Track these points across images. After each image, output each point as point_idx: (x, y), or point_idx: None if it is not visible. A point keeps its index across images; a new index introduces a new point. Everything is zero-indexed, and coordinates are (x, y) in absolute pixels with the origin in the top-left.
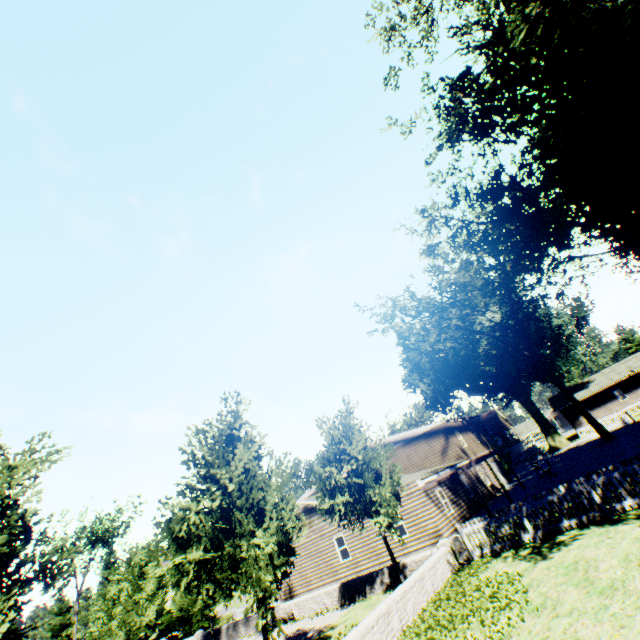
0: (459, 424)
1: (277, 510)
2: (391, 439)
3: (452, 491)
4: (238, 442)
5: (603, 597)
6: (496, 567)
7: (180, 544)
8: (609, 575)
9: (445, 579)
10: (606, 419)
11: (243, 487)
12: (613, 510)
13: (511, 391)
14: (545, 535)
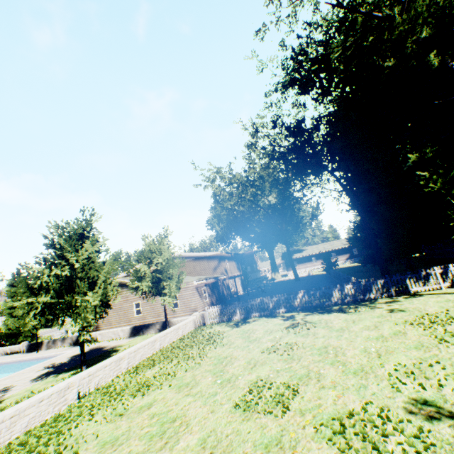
0: (230, 256)
1: (105, 284)
2: (188, 255)
3: (211, 290)
4: (87, 240)
5: (250, 343)
6: (216, 328)
7: (33, 292)
8: (257, 336)
9: (190, 330)
10: (302, 270)
11: (85, 267)
12: (275, 312)
13: (265, 244)
14: (244, 318)
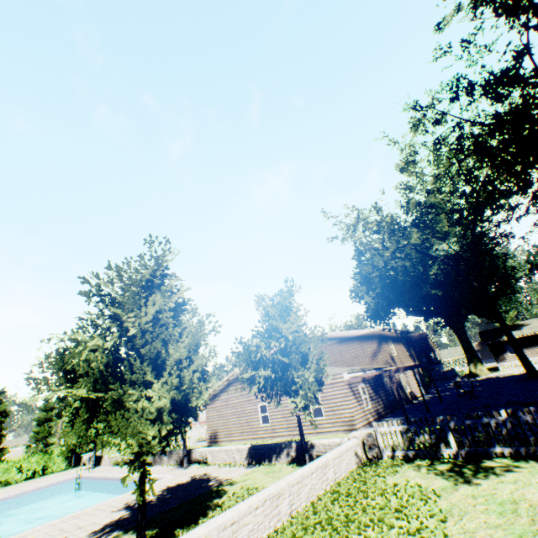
0: (393, 335)
1: (176, 366)
2: (328, 335)
3: (374, 390)
4: (156, 290)
5: None
6: (407, 474)
7: (70, 378)
8: None
9: (349, 470)
10: (532, 360)
11: (147, 335)
12: None
13: (447, 318)
14: (469, 455)
